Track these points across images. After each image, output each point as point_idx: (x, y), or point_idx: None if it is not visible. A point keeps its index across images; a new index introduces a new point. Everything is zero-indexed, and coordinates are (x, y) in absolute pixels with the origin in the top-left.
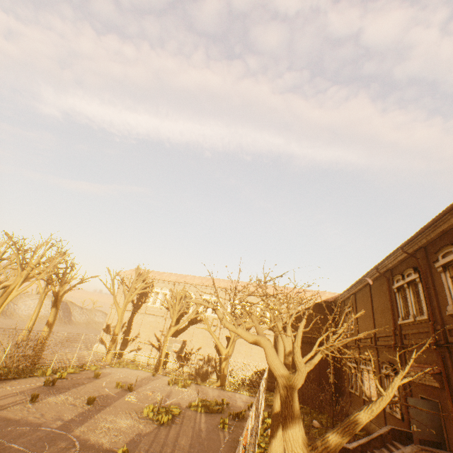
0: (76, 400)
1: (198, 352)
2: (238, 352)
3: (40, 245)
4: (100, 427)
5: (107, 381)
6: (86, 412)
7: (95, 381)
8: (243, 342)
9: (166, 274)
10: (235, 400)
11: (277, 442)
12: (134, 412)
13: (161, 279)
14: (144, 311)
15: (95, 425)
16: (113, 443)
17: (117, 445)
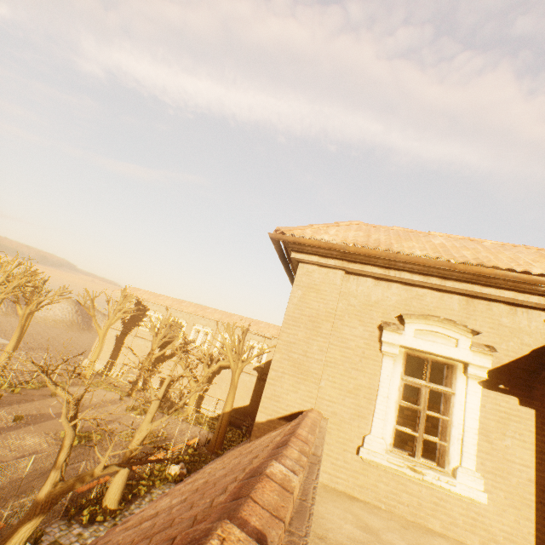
0: (6, 416)
1: (181, 381)
2: (219, 388)
3: (8, 262)
4: (3, 442)
5: (61, 400)
6: (5, 427)
7: (47, 399)
8: (226, 379)
9: (163, 297)
10: (183, 434)
11: (118, 476)
12: (54, 433)
13: (155, 302)
14: (135, 333)
15: (2, 439)
16: (2, 456)
17: (4, 458)
